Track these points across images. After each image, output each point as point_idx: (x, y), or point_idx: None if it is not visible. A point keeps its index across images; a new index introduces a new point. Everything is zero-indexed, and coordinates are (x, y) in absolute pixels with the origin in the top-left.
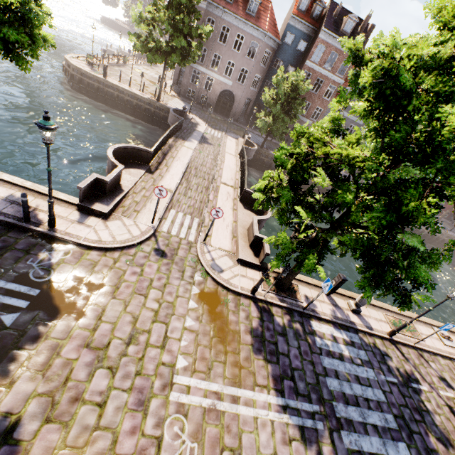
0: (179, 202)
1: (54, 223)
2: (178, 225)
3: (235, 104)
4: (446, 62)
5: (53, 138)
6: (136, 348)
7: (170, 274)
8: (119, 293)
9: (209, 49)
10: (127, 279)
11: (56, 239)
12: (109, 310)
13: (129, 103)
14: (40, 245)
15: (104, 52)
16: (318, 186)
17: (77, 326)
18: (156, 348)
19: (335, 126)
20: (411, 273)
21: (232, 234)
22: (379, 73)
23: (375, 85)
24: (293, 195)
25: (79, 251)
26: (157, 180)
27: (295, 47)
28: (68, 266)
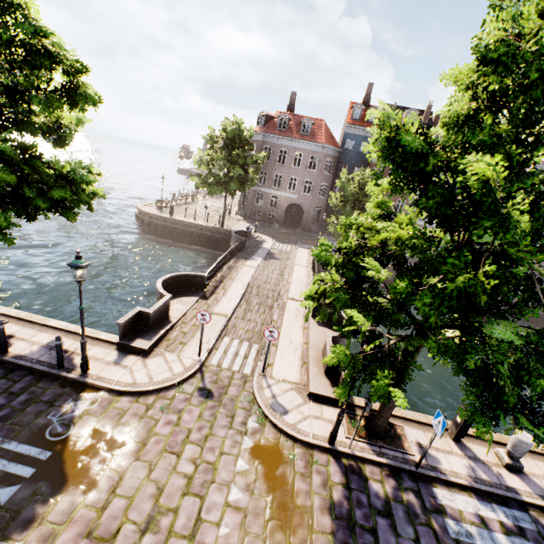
0: (235, 327)
1: (87, 367)
2: (231, 354)
3: (304, 215)
4: (469, 117)
5: (85, 275)
6: (153, 539)
7: (215, 420)
8: (145, 451)
9: (269, 171)
10: (159, 431)
11: (86, 385)
12: (128, 477)
13: (194, 234)
14: (67, 394)
15: (173, 196)
16: None
17: (83, 503)
18: (182, 538)
19: (381, 210)
20: (537, 385)
21: (301, 360)
22: (385, 144)
23: (386, 157)
24: (354, 297)
25: (108, 398)
26: (211, 305)
27: (357, 151)
28: (91, 419)
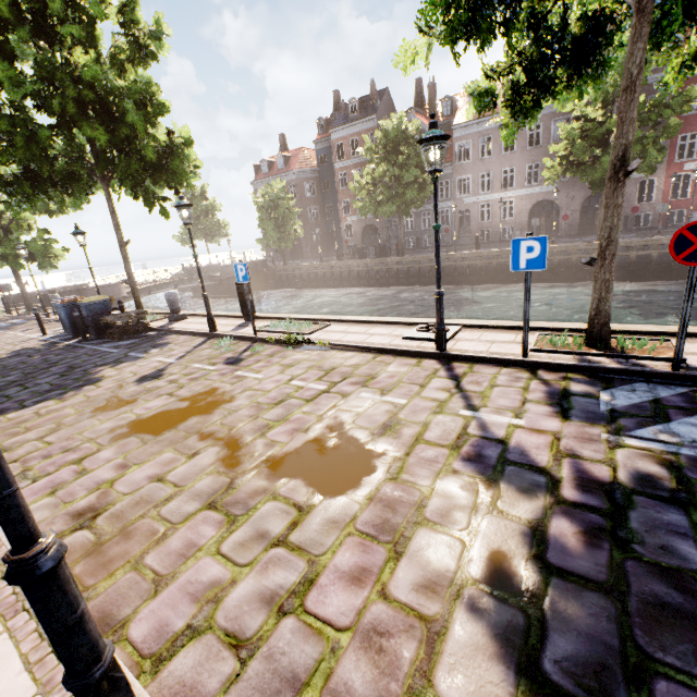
0: None
1: None
2: None
3: (303, 244)
4: None
5: None
6: None
7: None
8: None
9: None
10: None
11: None
12: None
13: None
14: None
15: (224, 262)
16: (347, 275)
17: None
18: None
19: None
20: None
21: None
22: None
23: None
24: None
25: None
26: None
27: (331, 162)
28: None
